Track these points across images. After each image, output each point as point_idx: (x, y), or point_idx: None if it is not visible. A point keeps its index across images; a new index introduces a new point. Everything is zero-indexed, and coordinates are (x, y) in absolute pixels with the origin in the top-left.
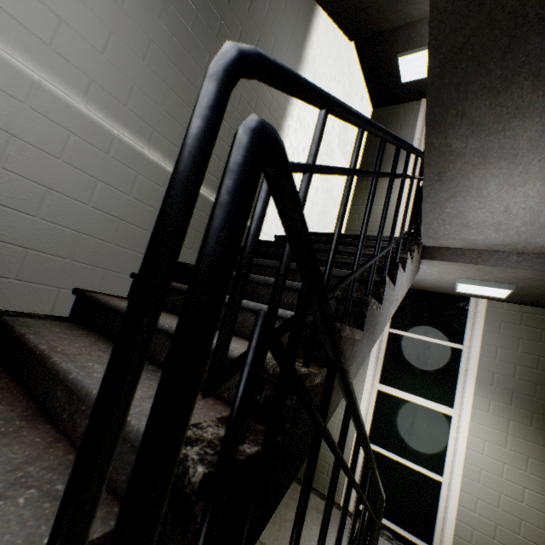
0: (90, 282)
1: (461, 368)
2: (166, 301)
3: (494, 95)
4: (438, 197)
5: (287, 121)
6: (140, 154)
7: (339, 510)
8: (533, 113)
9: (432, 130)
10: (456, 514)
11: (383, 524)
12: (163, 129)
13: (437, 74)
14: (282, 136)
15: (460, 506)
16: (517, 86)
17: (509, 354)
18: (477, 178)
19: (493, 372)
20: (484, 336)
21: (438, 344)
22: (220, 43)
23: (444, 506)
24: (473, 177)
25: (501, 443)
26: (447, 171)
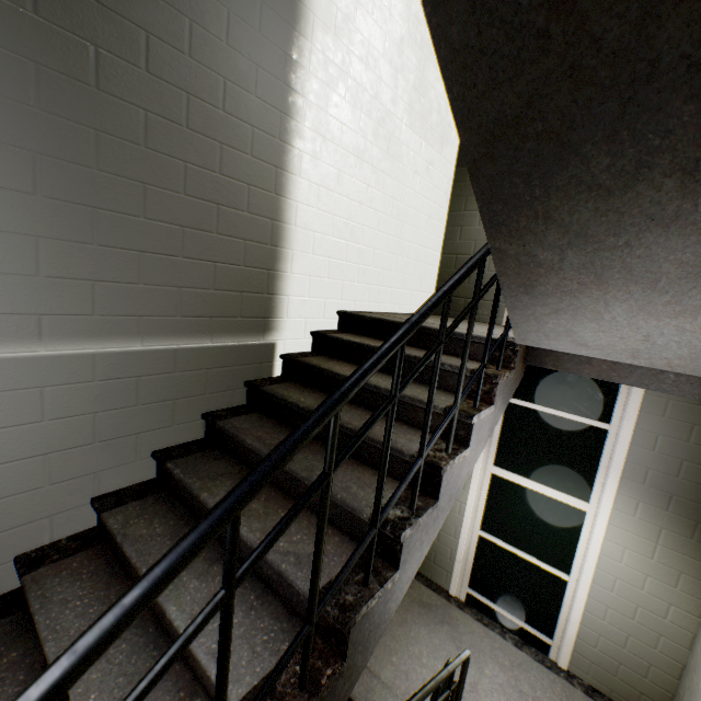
0: (35, 539)
1: (603, 455)
2: (126, 560)
3: (602, 195)
4: (530, 310)
5: (294, 149)
6: (33, 361)
7: (446, 600)
8: (687, 228)
9: (497, 233)
10: (580, 619)
11: (498, 612)
12: (57, 305)
13: (482, 155)
14: (289, 181)
15: (586, 611)
16: (648, 185)
17: (675, 446)
18: (590, 298)
19: (647, 468)
20: (640, 419)
21: (574, 421)
22: (108, 95)
23: (569, 605)
24: (582, 296)
25: (646, 553)
26: (537, 284)
